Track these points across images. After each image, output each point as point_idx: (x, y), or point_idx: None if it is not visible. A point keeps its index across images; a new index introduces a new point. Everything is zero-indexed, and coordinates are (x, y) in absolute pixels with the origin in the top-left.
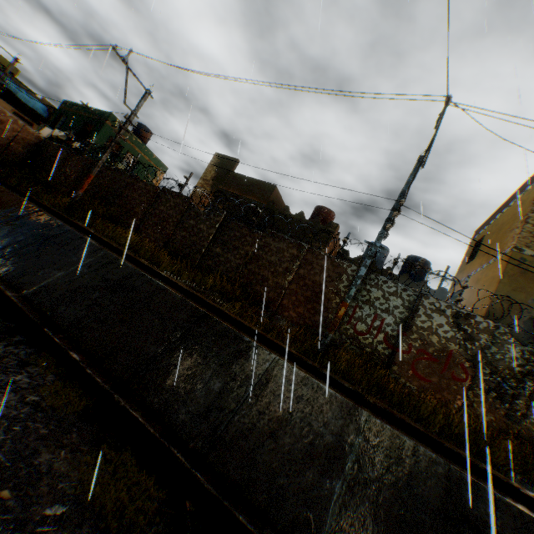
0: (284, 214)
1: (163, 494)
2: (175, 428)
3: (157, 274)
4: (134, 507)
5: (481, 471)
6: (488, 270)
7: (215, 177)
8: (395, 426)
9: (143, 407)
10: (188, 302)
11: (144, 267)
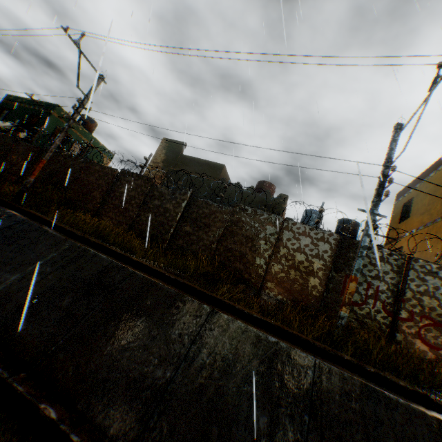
0: (235, 189)
1: None
2: None
3: (136, 263)
4: None
5: None
6: (439, 228)
7: (165, 159)
8: None
9: None
10: (187, 297)
11: (119, 256)
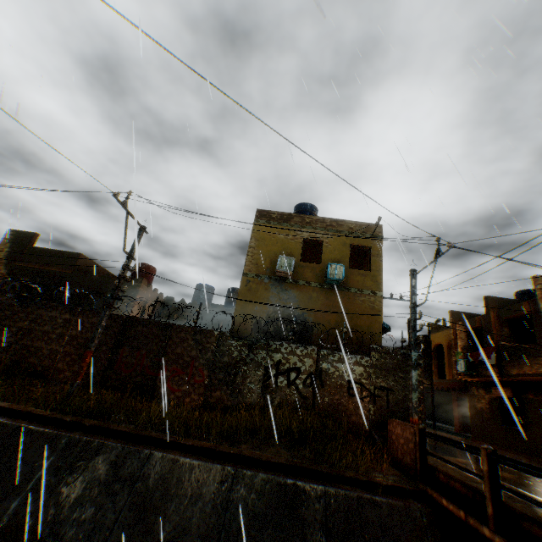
0: (91, 278)
1: None
2: None
3: None
4: None
5: (160, 441)
6: None
7: (11, 254)
8: (100, 436)
9: None
10: None
11: None
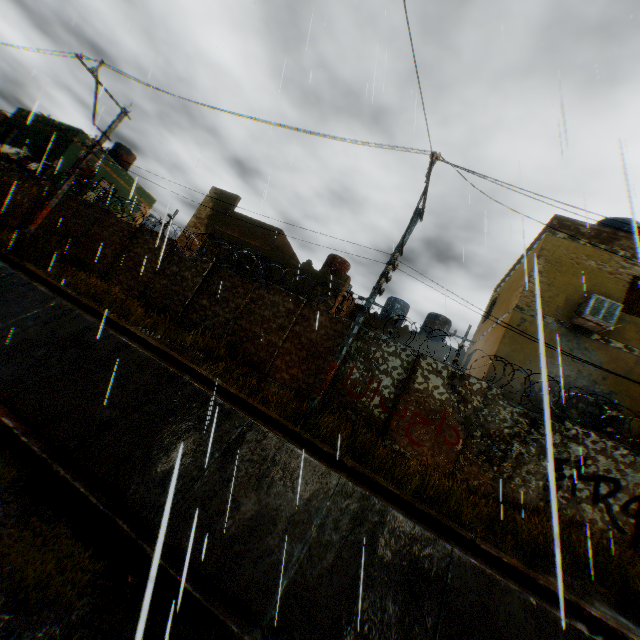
0: (289, 262)
1: (101, 567)
2: (125, 499)
3: (123, 328)
4: (64, 580)
5: (448, 530)
6: (496, 330)
7: (211, 215)
8: (369, 490)
9: (89, 478)
10: (157, 361)
11: (108, 320)
